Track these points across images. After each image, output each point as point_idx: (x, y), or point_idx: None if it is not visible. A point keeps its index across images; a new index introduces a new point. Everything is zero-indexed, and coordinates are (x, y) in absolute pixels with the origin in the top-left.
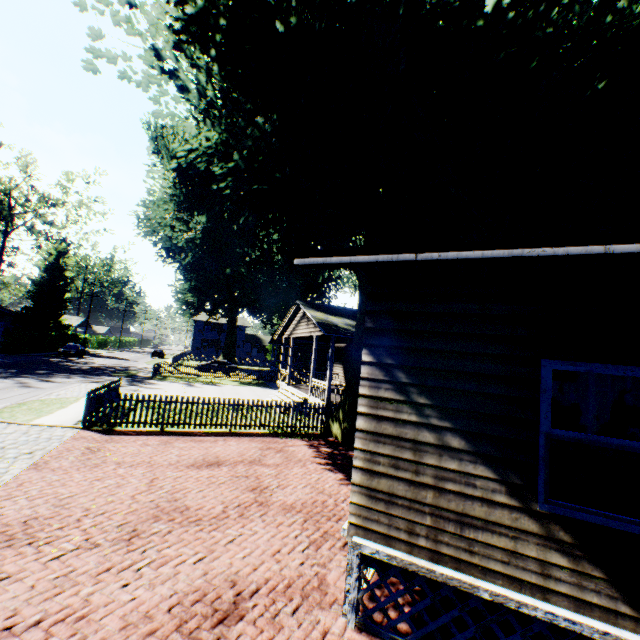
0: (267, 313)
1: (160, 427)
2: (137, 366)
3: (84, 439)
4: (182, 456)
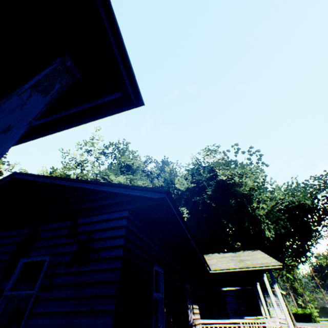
0: None
1: None
2: None
3: None
4: None
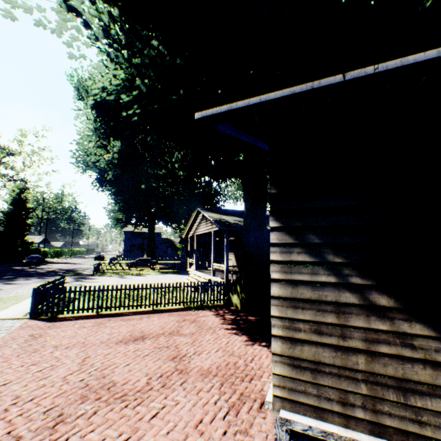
0: (176, 221)
1: (96, 311)
2: (83, 267)
3: (29, 327)
4: (112, 334)
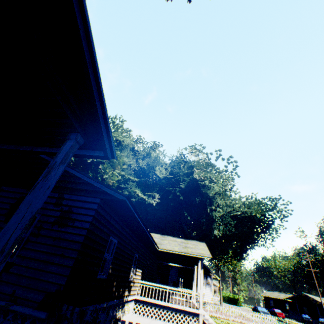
0: None
1: None
2: None
3: None
4: None
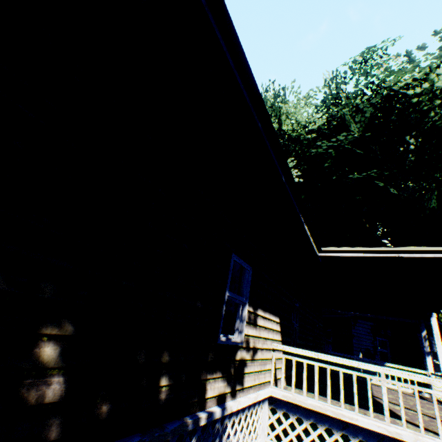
0: None
1: None
2: None
3: None
4: None
